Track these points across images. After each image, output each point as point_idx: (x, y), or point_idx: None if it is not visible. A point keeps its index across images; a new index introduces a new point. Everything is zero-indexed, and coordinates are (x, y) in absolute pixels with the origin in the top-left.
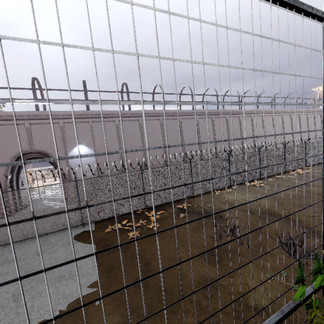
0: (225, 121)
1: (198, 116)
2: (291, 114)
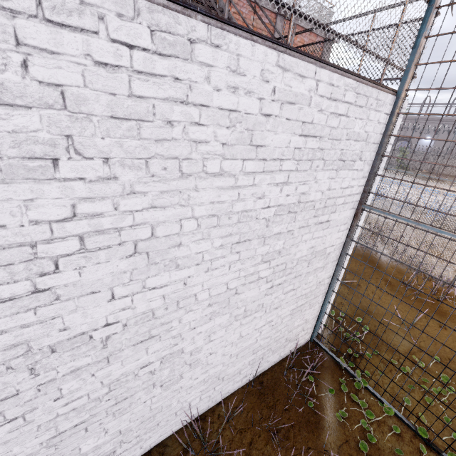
0: None
1: None
2: None
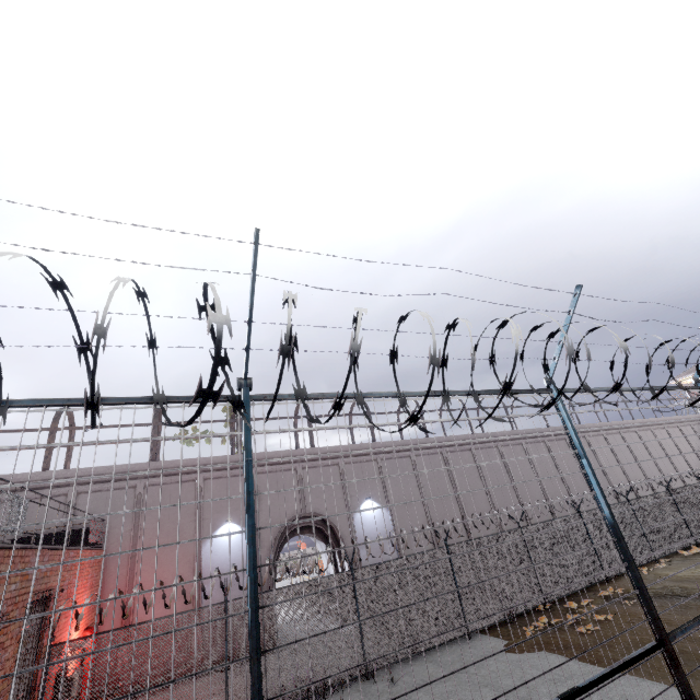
0: (565, 445)
1: (524, 439)
2: (665, 426)
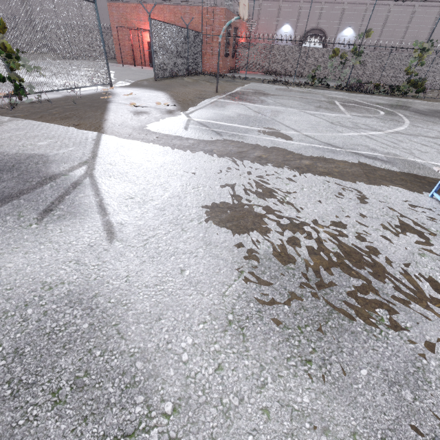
0: None
1: None
2: None
